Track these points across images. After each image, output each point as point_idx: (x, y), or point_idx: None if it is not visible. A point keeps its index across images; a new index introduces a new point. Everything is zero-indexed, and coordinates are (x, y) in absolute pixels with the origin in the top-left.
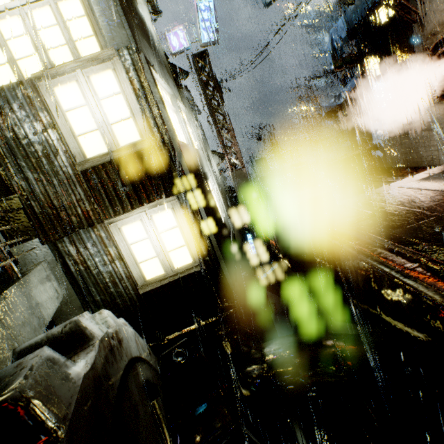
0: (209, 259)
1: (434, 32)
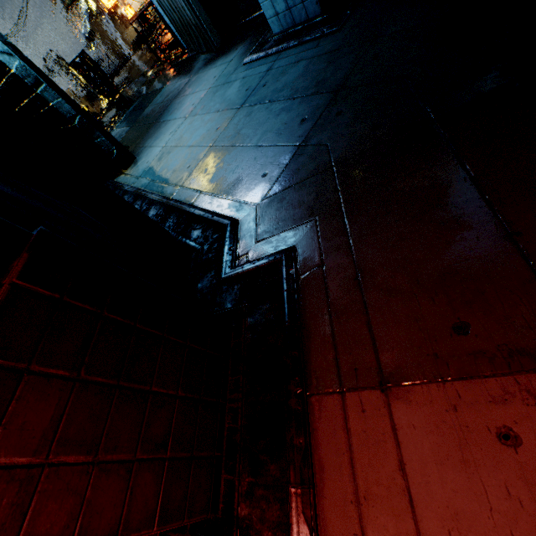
0: None
1: None
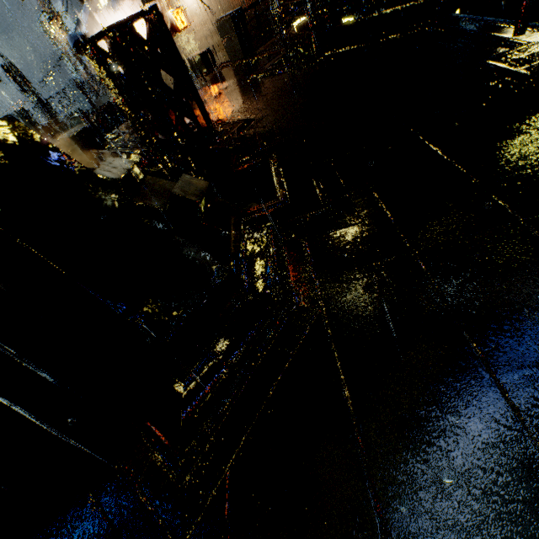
0: None
1: None
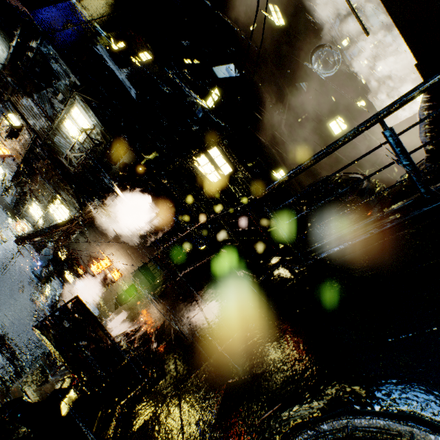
0: None
1: (89, 263)
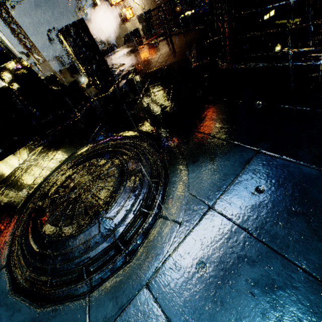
0: None
1: None
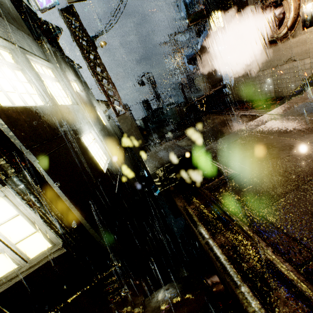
0: (70, 238)
1: None
